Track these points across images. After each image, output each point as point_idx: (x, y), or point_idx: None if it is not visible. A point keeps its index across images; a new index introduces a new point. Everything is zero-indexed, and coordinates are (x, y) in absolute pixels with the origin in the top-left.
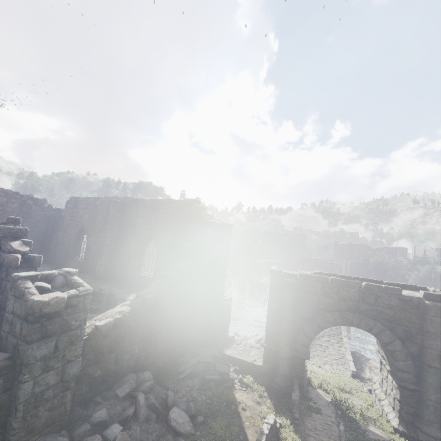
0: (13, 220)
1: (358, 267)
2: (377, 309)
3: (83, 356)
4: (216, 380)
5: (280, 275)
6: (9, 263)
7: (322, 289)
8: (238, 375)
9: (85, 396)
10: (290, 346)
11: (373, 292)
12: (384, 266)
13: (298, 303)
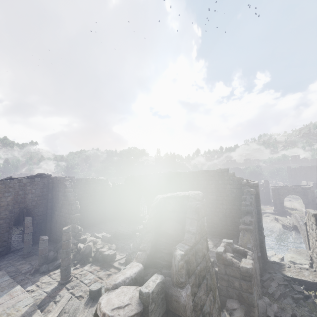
0: None
1: None
2: None
3: None
4: (301, 298)
5: None
6: None
7: None
8: (309, 292)
9: None
10: None
11: None
12: None
13: None
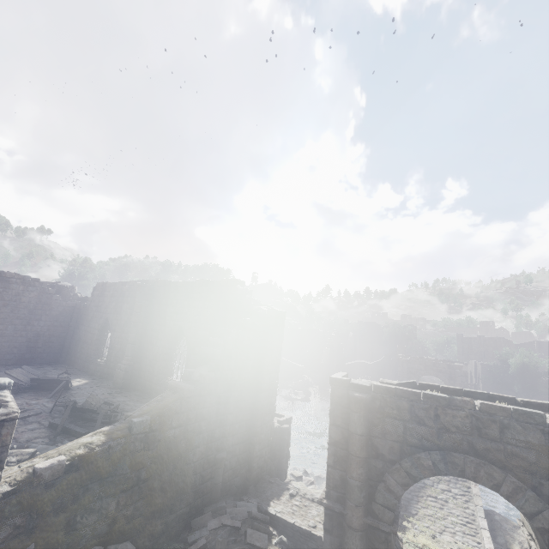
0: None
1: (493, 371)
2: (506, 448)
3: (0, 521)
4: None
5: (345, 386)
6: None
7: (411, 410)
8: None
9: None
10: (364, 508)
11: (495, 418)
12: (533, 369)
13: (373, 433)
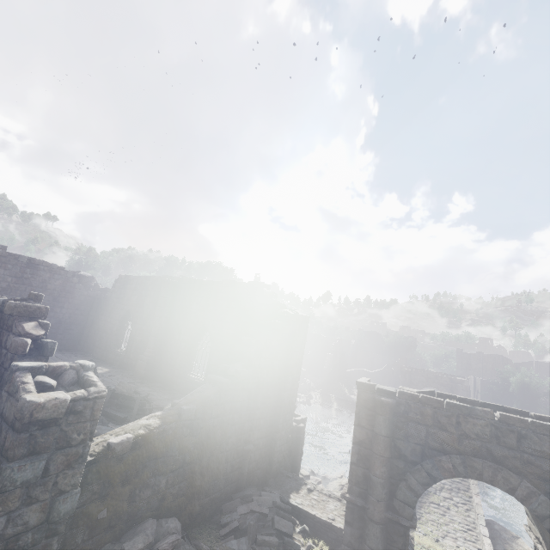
0: (34, 297)
1: (493, 388)
2: (522, 456)
3: (84, 486)
4: (273, 545)
5: (371, 391)
6: (16, 349)
7: (433, 416)
8: (306, 540)
9: (81, 548)
10: (385, 503)
11: (513, 429)
12: (532, 389)
13: (396, 435)
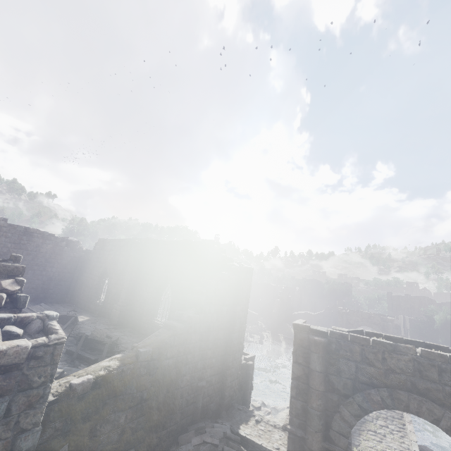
0: (14, 258)
1: (420, 325)
2: (444, 389)
3: (46, 424)
4: None
5: (306, 331)
6: None
7: (361, 353)
8: None
9: None
10: (322, 434)
11: (434, 363)
12: None
13: (330, 371)
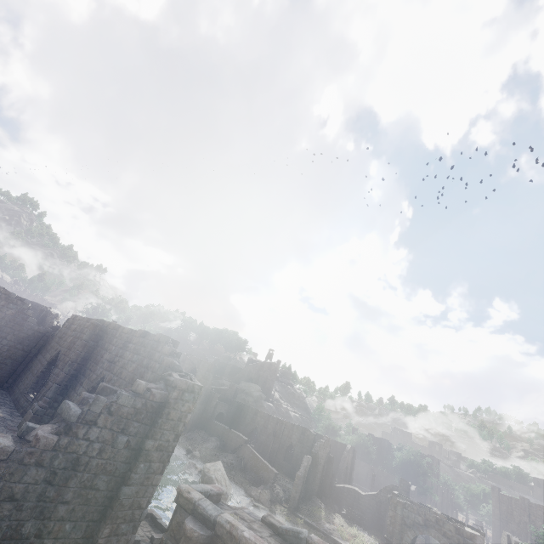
0: None
1: None
2: None
3: None
4: None
5: (189, 508)
6: None
7: None
8: None
9: None
10: None
11: None
12: None
13: None
